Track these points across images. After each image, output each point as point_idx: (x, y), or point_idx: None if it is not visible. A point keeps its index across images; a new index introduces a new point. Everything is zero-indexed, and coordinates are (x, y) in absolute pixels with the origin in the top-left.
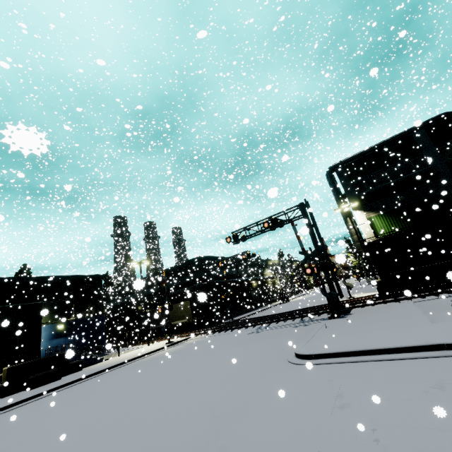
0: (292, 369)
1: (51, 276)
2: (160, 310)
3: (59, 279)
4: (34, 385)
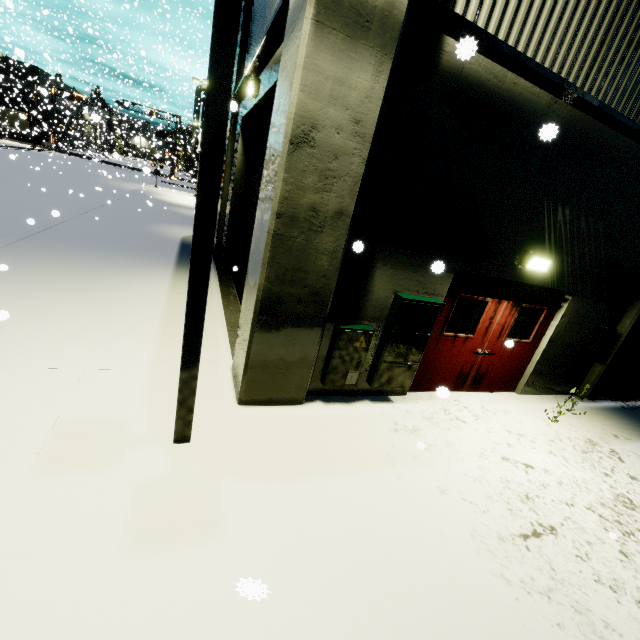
0: (163, 183)
1: None
2: (27, 118)
3: None
4: None
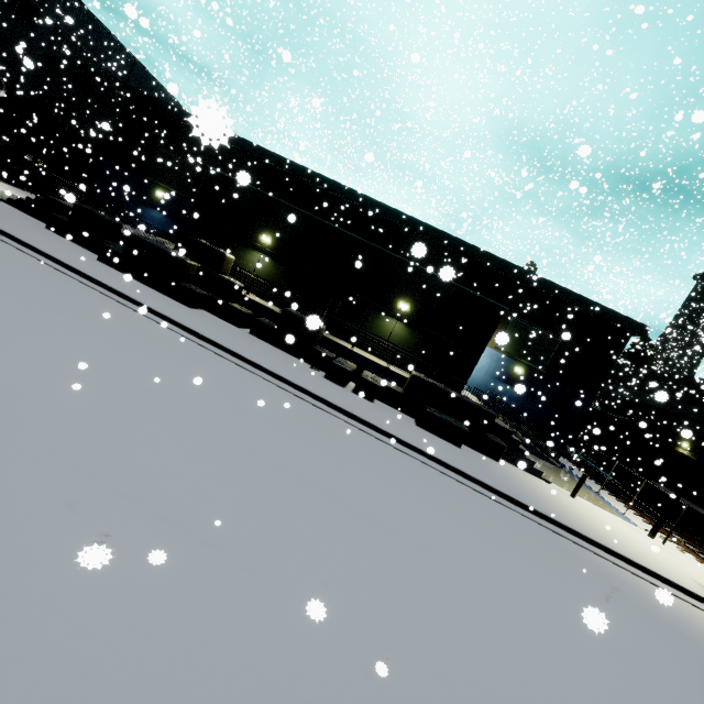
0: None
1: (549, 281)
2: None
3: (558, 292)
4: (425, 425)
